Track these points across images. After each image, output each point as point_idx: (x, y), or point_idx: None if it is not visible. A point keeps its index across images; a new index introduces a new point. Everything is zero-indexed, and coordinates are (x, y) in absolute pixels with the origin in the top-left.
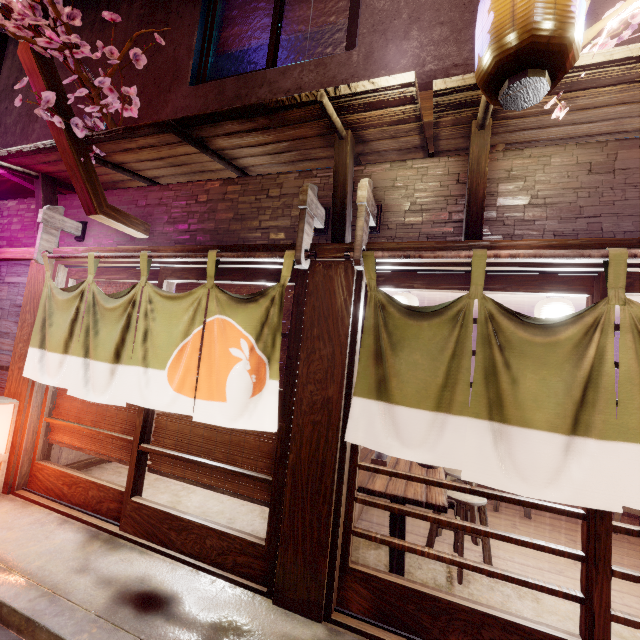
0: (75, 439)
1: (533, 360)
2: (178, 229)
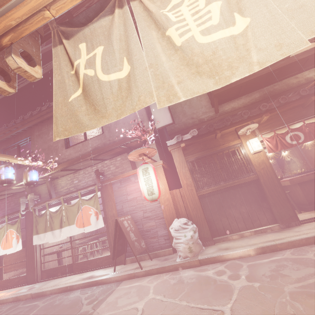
0: None
1: (56, 218)
2: (3, 211)
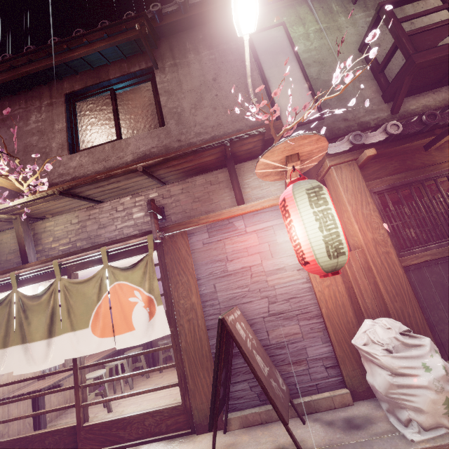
0: None
1: (36, 312)
2: None
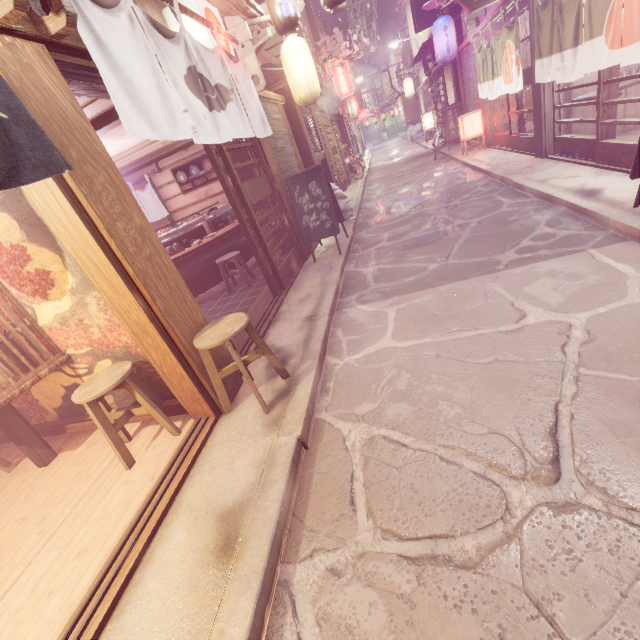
0: (501, 120)
1: (568, 13)
2: None
